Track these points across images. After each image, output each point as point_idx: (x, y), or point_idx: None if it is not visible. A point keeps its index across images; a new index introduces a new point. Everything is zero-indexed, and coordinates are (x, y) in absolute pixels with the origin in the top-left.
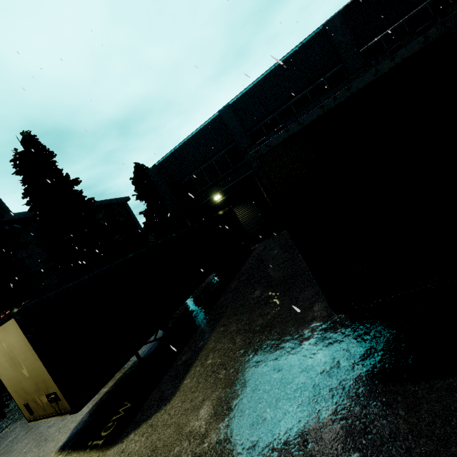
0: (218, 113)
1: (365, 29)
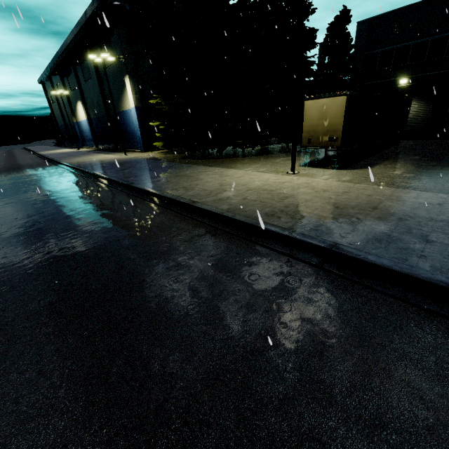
0: None
1: None
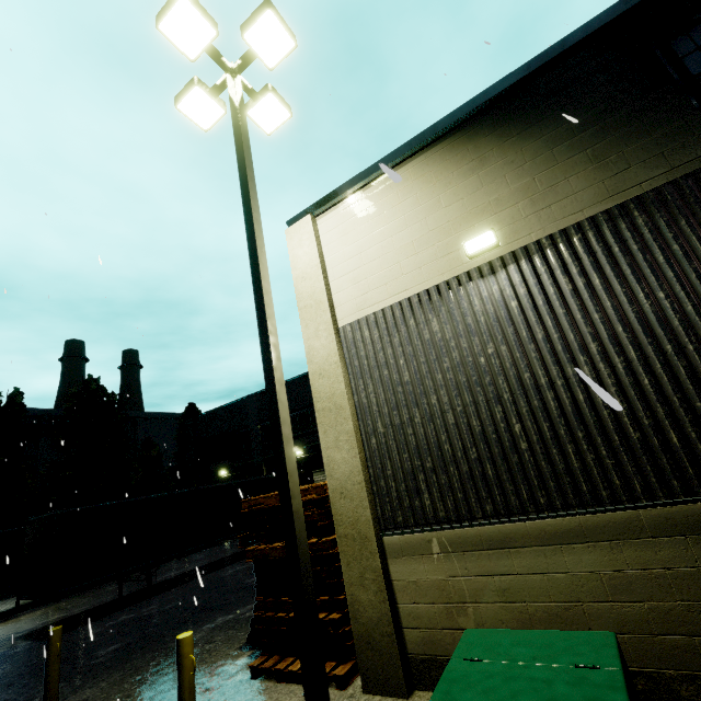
0: (247, 396)
1: None
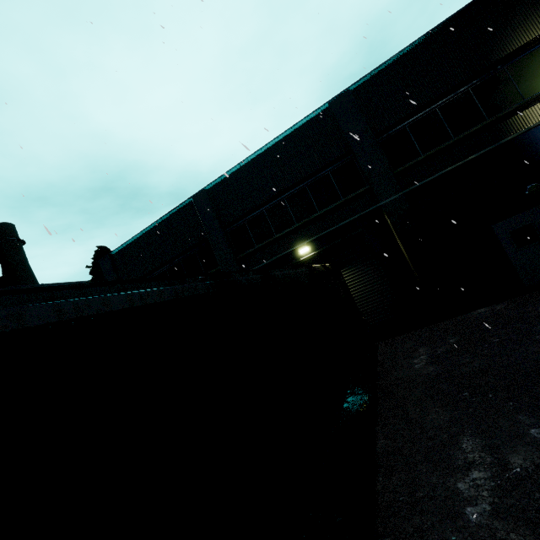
0: (191, 198)
1: (385, 113)
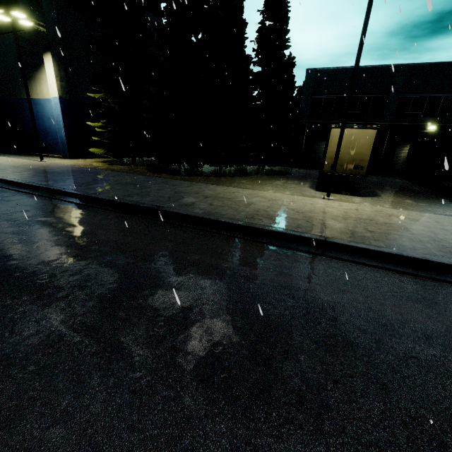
0: (395, 65)
1: None
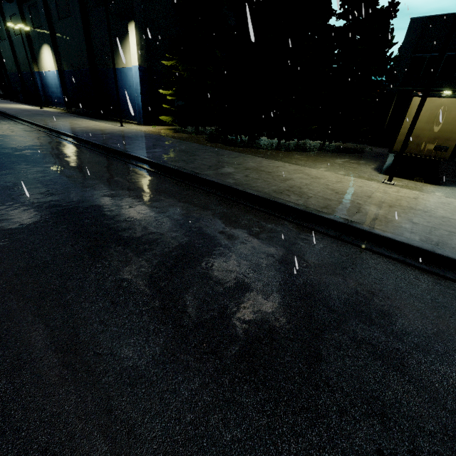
0: None
1: None
